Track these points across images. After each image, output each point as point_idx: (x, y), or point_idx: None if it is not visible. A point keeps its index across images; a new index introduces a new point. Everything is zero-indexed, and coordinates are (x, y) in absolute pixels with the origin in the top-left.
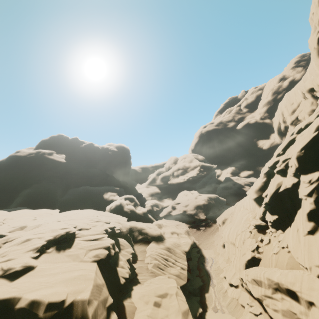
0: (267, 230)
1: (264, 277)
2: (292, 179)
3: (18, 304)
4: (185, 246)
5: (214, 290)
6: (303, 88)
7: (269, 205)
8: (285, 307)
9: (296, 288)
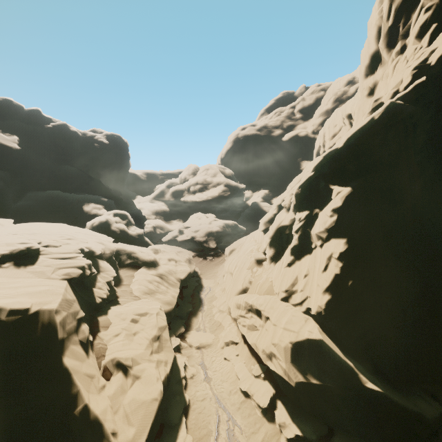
0: (264, 262)
1: (243, 301)
2: (291, 215)
3: None
4: (182, 274)
5: (202, 315)
6: (344, 111)
7: (270, 238)
8: (251, 323)
9: (262, 308)
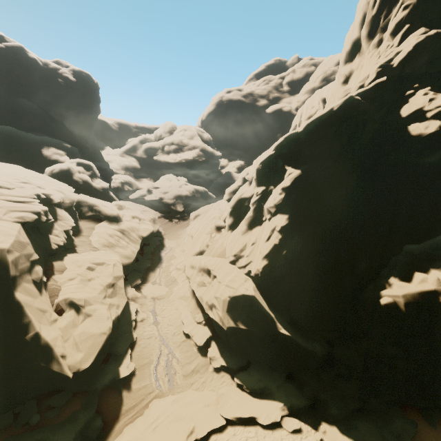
0: (223, 229)
1: (197, 261)
2: (252, 188)
3: None
4: (144, 232)
5: (160, 271)
6: (320, 95)
7: (231, 208)
8: (201, 280)
9: (212, 268)
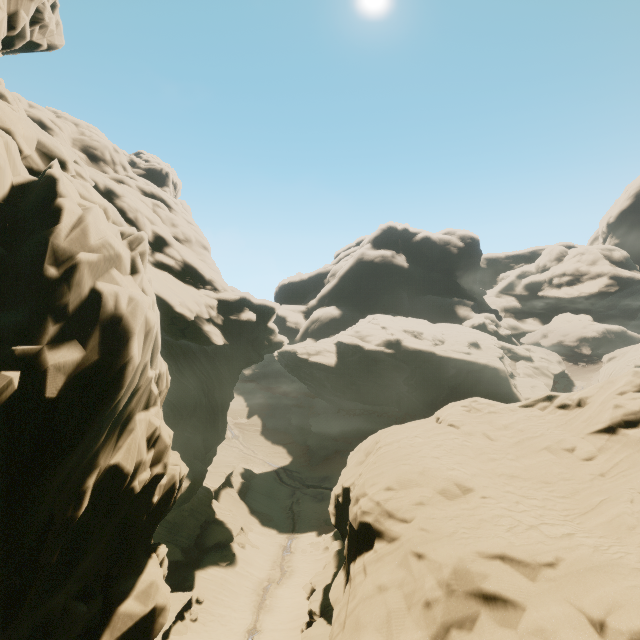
0: None
1: None
2: None
3: (479, 361)
4: (554, 371)
5: None
6: None
7: None
8: None
9: None
